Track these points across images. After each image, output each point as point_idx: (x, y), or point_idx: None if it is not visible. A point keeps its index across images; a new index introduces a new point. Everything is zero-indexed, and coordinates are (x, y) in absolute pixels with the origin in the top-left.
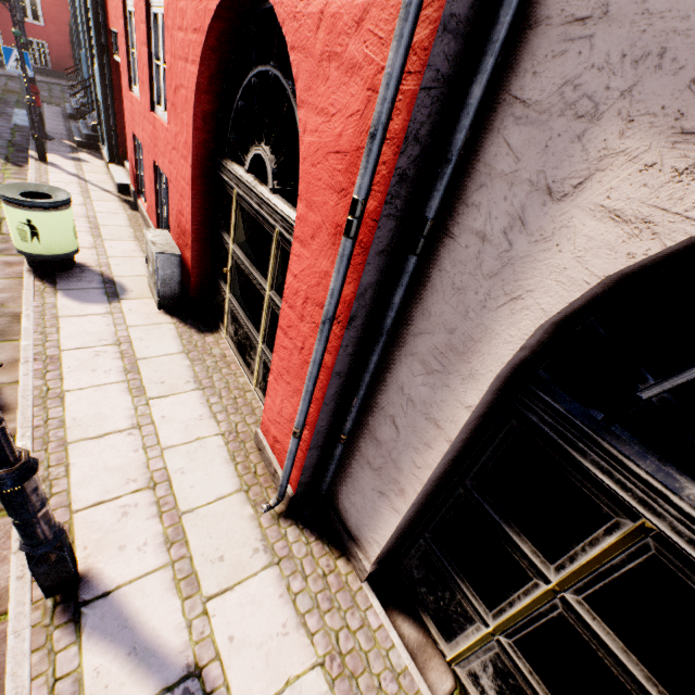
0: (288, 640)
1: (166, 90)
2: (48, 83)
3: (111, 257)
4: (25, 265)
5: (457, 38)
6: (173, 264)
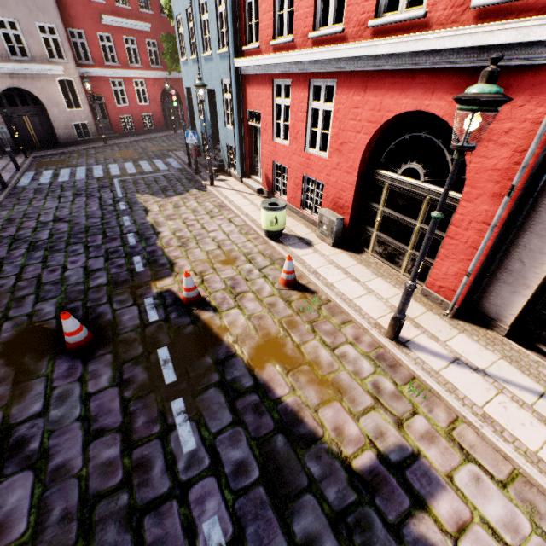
0: (484, 352)
1: (329, 143)
2: (158, 137)
3: (289, 227)
4: (265, 237)
5: None
6: (340, 223)
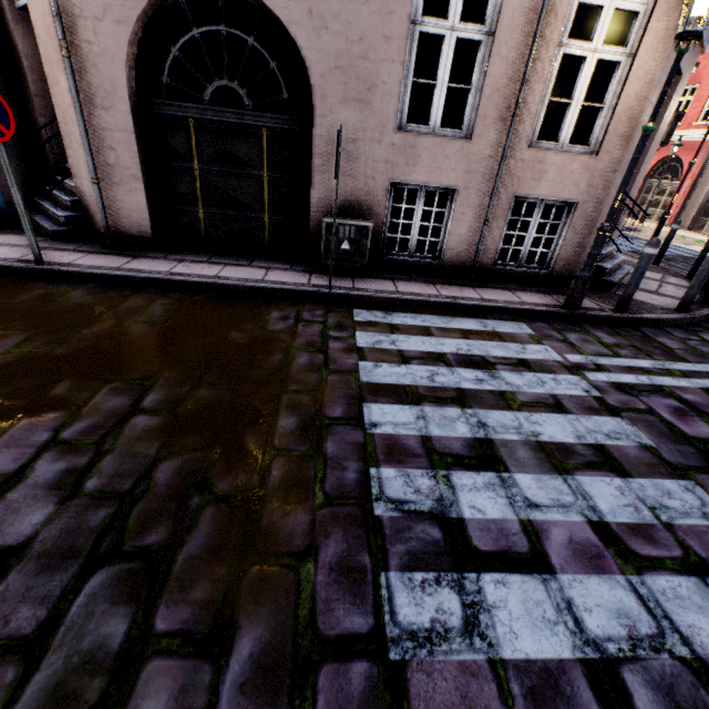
0: None
1: None
2: None
3: None
4: None
5: (706, 160)
6: None
